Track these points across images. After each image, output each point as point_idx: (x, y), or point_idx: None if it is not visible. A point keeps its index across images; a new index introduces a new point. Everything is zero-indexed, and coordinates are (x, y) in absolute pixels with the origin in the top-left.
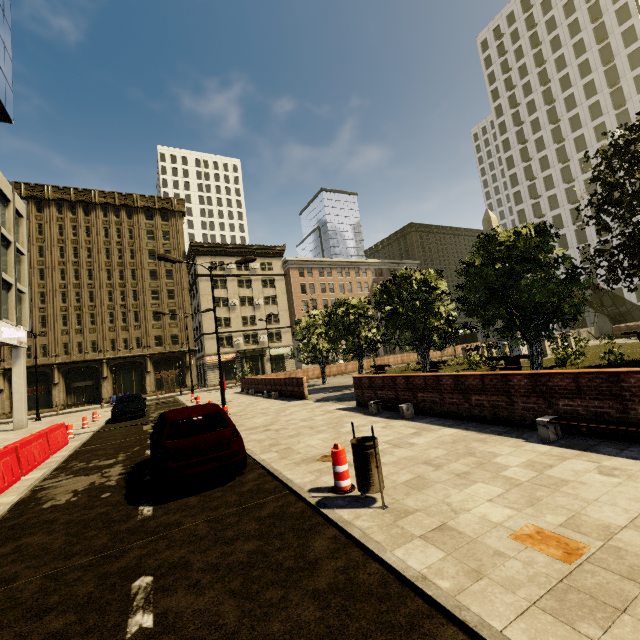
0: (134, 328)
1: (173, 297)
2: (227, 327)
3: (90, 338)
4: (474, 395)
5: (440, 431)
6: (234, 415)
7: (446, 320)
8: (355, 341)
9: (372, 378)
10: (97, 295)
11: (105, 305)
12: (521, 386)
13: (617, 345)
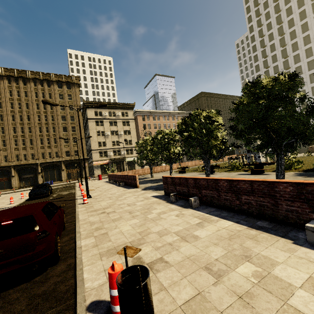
0: (54, 147)
1: (75, 130)
2: (104, 146)
3: (30, 152)
4: (244, 195)
5: (218, 223)
6: (93, 198)
7: (221, 141)
8: (167, 154)
9: (173, 178)
10: (33, 129)
11: (37, 134)
12: (286, 192)
13: None
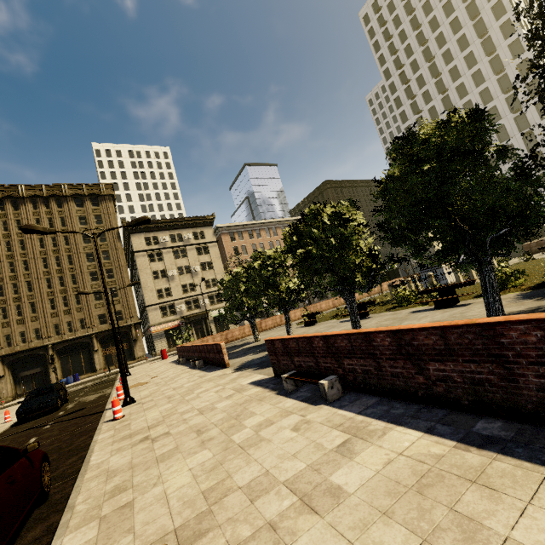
0: (76, 310)
1: (112, 276)
2: (168, 296)
3: (32, 326)
4: (432, 362)
5: (386, 439)
6: (138, 403)
7: (368, 255)
8: (275, 294)
9: (285, 341)
10: (35, 284)
11: (44, 292)
12: (529, 345)
13: (539, 260)
